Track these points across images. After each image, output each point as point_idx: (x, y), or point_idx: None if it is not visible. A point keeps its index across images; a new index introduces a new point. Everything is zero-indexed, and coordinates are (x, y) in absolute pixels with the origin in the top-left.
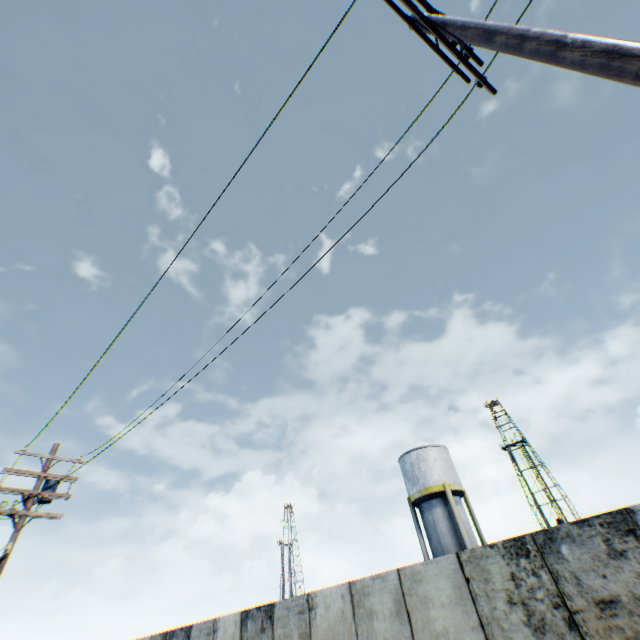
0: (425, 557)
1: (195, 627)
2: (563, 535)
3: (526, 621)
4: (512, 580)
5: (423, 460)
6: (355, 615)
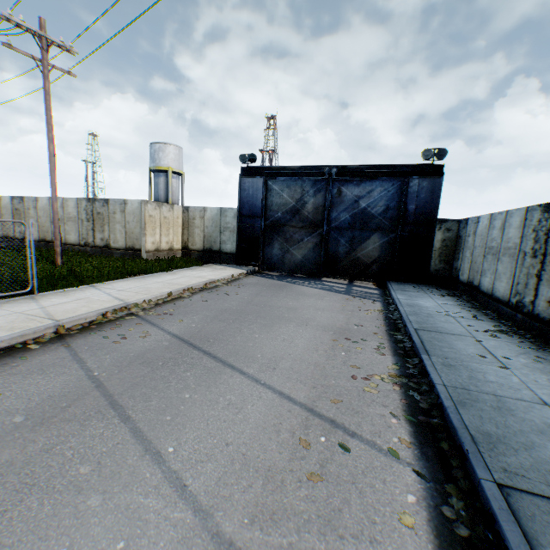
0: (149, 197)
1: None
2: (98, 201)
3: (86, 213)
4: (87, 206)
5: (162, 151)
6: (51, 205)
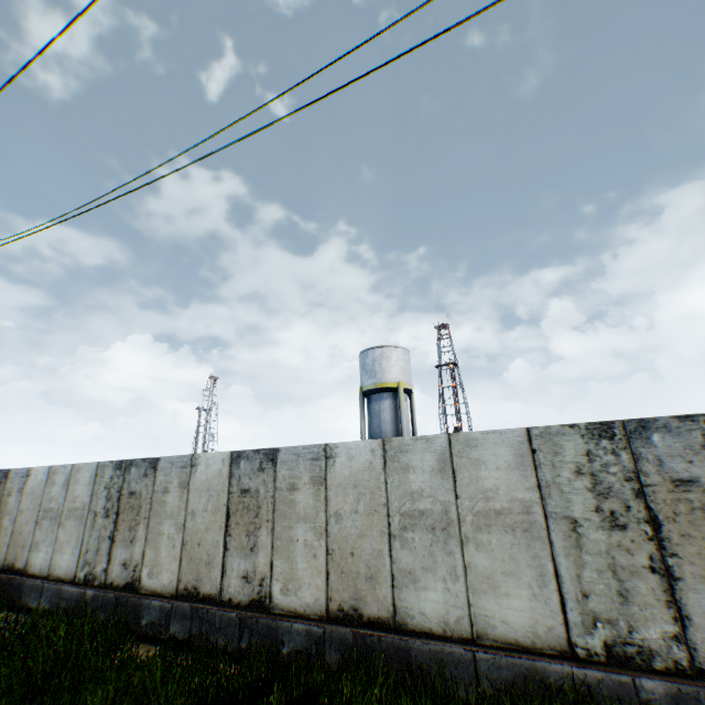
0: (362, 437)
1: (164, 461)
2: (659, 426)
3: (590, 489)
4: (586, 457)
5: (386, 358)
6: (386, 468)
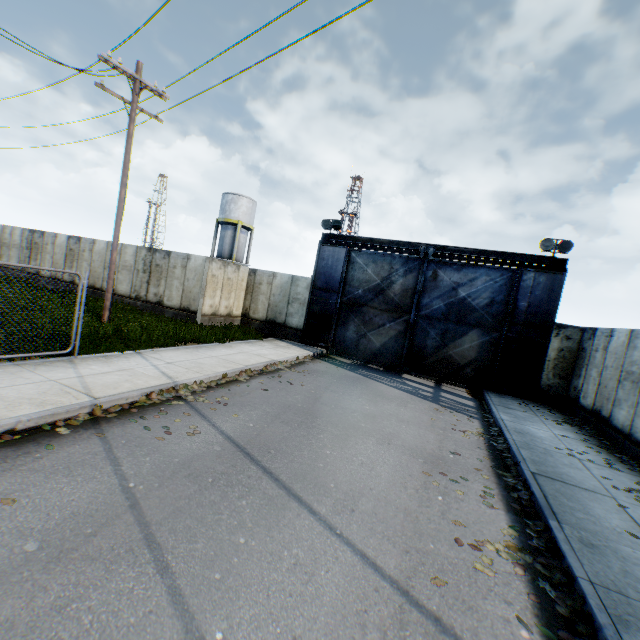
0: (212, 250)
1: (48, 233)
2: (159, 251)
3: (144, 264)
4: (146, 256)
5: (234, 203)
6: (108, 250)
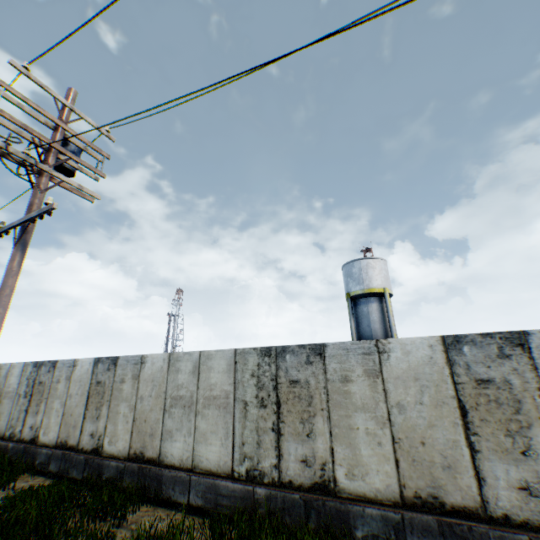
0: (353, 335)
1: (333, 347)
2: None
3: None
4: None
5: (372, 268)
6: None
